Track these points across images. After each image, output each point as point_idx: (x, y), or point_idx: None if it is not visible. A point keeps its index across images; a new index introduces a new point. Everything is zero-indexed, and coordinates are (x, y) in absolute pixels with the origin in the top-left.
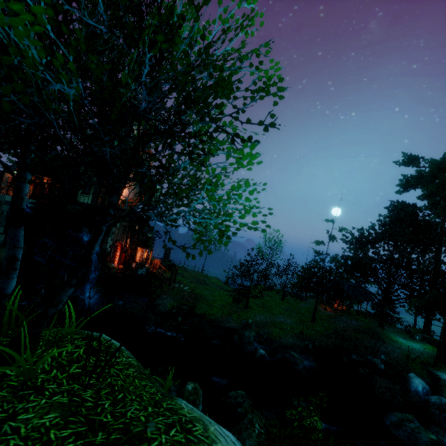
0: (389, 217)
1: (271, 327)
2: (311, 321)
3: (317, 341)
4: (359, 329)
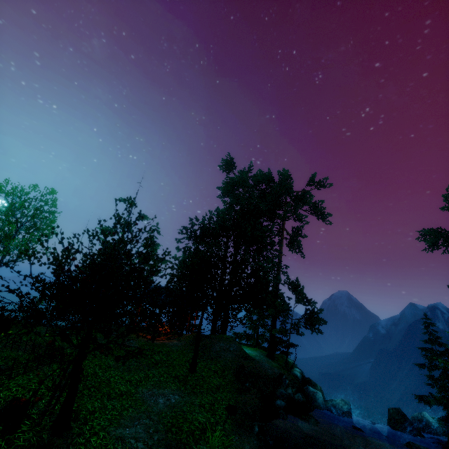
0: (230, 211)
1: (194, 448)
2: (191, 372)
3: (250, 411)
4: (244, 355)
